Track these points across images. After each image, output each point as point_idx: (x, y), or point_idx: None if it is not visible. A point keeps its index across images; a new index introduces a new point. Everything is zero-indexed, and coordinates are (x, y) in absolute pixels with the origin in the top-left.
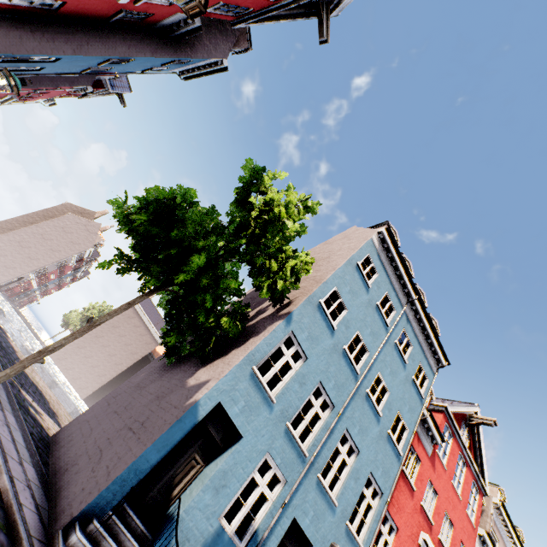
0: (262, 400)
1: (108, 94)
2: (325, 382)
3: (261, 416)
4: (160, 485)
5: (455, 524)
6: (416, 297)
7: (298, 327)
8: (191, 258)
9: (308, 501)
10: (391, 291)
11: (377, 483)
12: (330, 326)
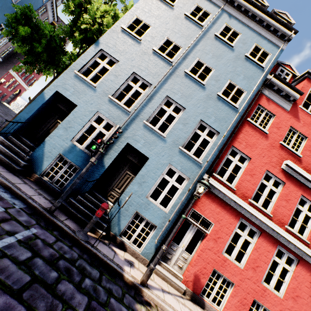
0: (87, 87)
1: (68, 43)
2: (138, 72)
3: (87, 95)
4: (42, 133)
5: None
6: None
7: (106, 46)
8: (19, 30)
9: (138, 135)
10: (203, 2)
11: (210, 126)
12: (136, 40)
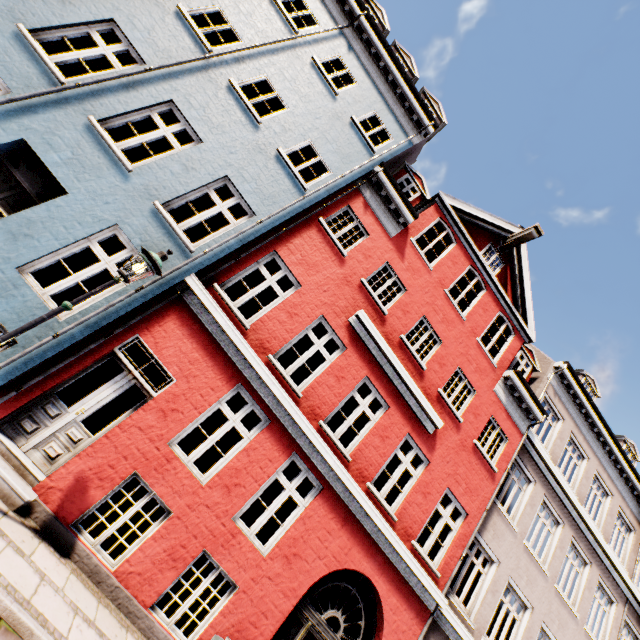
0: None
1: None
2: (125, 26)
3: None
4: None
5: (446, 342)
6: (362, 13)
7: None
8: None
9: (63, 138)
10: (314, 0)
11: (243, 197)
12: None
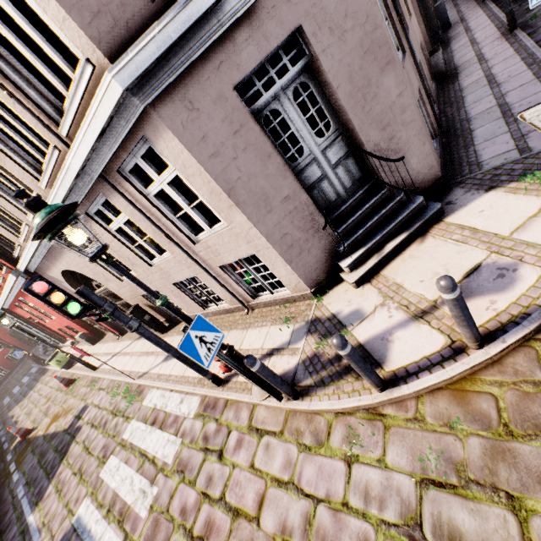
0: None
1: None
2: None
3: None
4: None
5: None
6: None
7: None
8: None
9: None
10: None
11: None
12: None
